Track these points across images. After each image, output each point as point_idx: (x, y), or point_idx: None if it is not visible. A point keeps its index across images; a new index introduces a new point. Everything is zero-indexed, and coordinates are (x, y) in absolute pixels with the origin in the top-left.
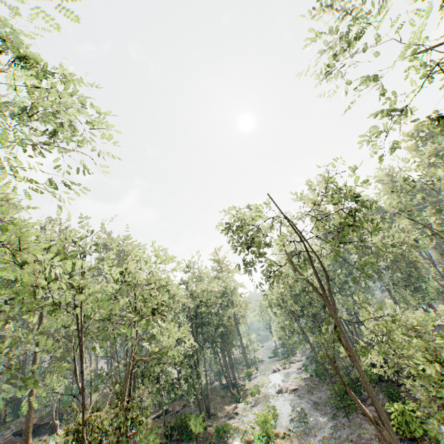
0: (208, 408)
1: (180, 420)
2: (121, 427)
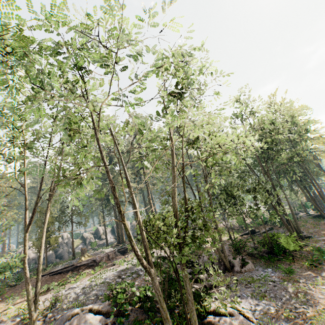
0: (299, 232)
1: (267, 238)
2: (179, 231)
